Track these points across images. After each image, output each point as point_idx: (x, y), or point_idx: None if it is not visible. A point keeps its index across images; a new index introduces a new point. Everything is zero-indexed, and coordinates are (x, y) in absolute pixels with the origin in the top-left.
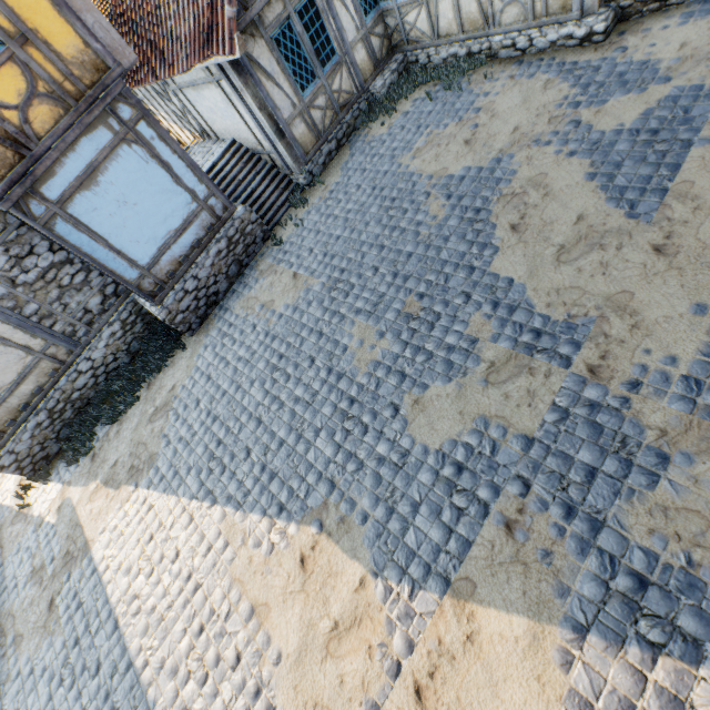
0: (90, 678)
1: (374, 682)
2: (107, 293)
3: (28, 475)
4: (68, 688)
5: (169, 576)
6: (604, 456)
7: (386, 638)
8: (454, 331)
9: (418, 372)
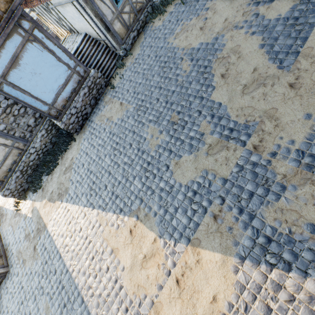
0: (53, 275)
1: (160, 277)
2: (36, 117)
3: (17, 197)
4: (45, 279)
5: (78, 237)
6: (257, 187)
7: (165, 261)
8: (193, 129)
9: (177, 149)
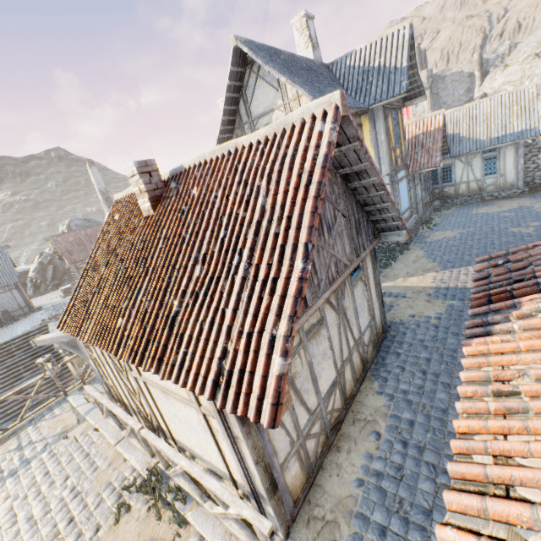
0: None
1: None
2: None
3: None
4: None
5: None
6: None
7: None
8: None
9: None
